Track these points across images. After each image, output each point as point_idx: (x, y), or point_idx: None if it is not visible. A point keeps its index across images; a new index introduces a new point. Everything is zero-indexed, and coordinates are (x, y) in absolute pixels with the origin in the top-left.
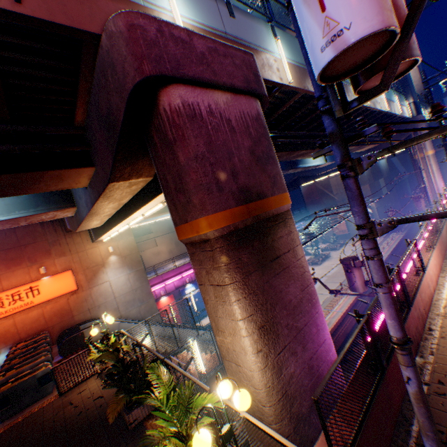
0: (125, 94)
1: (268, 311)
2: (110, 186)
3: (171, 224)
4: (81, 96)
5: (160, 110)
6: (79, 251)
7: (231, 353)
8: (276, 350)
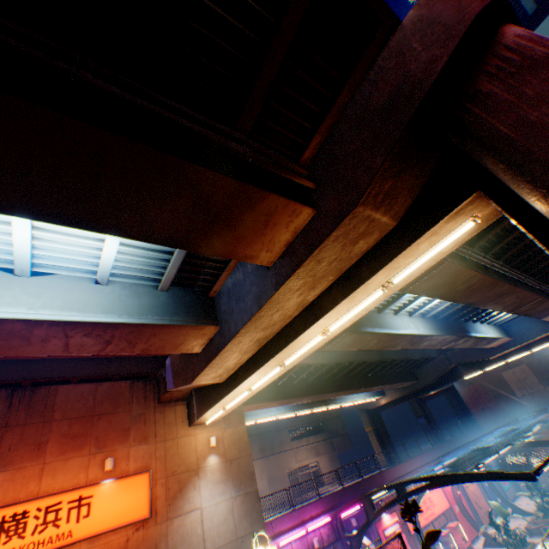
0: (459, 28)
1: None
2: (346, 220)
3: (263, 441)
4: (330, 114)
5: (506, 43)
6: (167, 438)
7: None
8: None
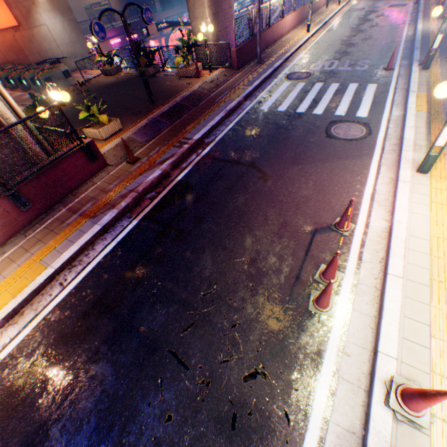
0: None
1: (216, 10)
2: None
3: None
4: None
5: None
6: None
7: (200, 31)
8: (218, 31)
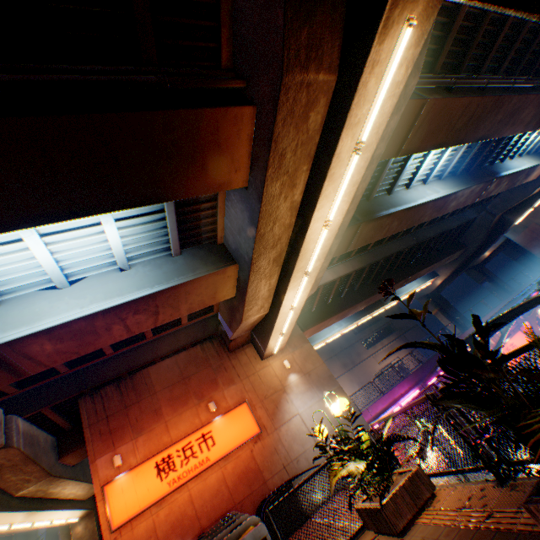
0: None
1: None
2: (283, 97)
3: (342, 359)
4: None
5: None
6: (248, 375)
7: None
8: None
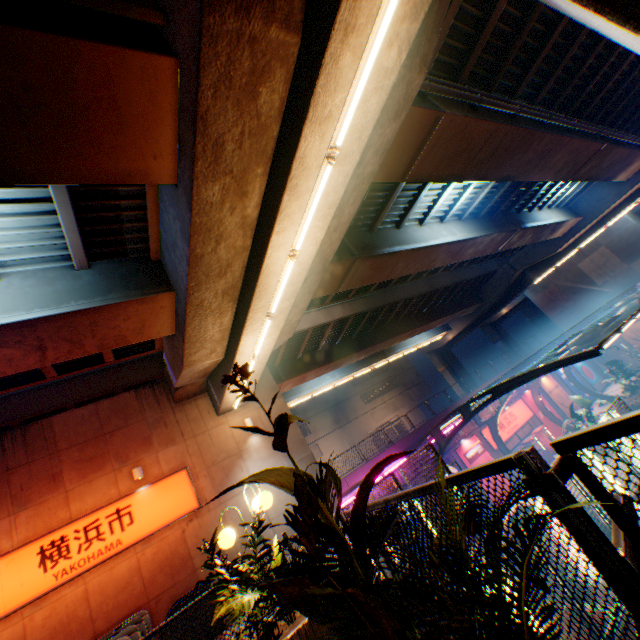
0: None
1: None
2: (208, 49)
3: (335, 414)
4: None
5: None
6: (196, 434)
7: None
8: None
